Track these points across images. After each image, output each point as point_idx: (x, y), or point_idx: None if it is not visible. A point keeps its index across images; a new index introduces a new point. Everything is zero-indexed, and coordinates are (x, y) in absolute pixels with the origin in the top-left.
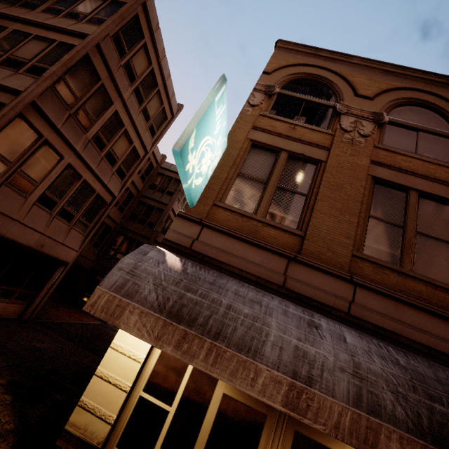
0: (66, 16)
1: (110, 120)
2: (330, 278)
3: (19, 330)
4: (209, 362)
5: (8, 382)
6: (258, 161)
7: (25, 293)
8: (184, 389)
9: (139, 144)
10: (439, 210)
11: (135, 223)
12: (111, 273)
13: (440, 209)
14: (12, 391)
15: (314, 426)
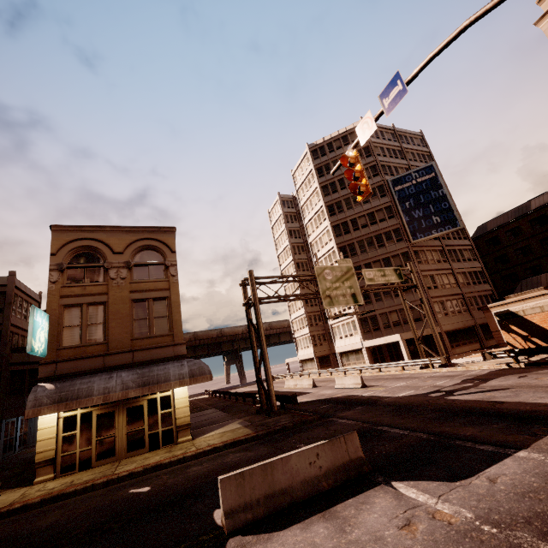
0: None
1: None
2: (123, 354)
3: None
4: (78, 406)
5: None
6: (72, 316)
7: None
8: (80, 423)
9: None
10: (162, 303)
11: None
12: (28, 404)
13: (162, 303)
14: None
15: (113, 401)
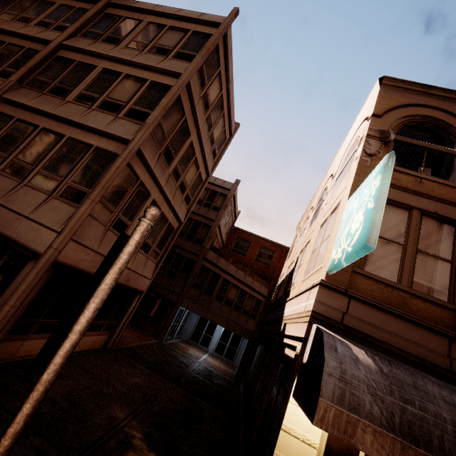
0: (152, 51)
1: (186, 151)
2: None
3: (112, 363)
4: None
5: (143, 435)
6: (390, 221)
7: (110, 324)
8: None
9: (203, 169)
10: None
11: (183, 239)
12: (324, 380)
13: None
14: (152, 447)
15: None
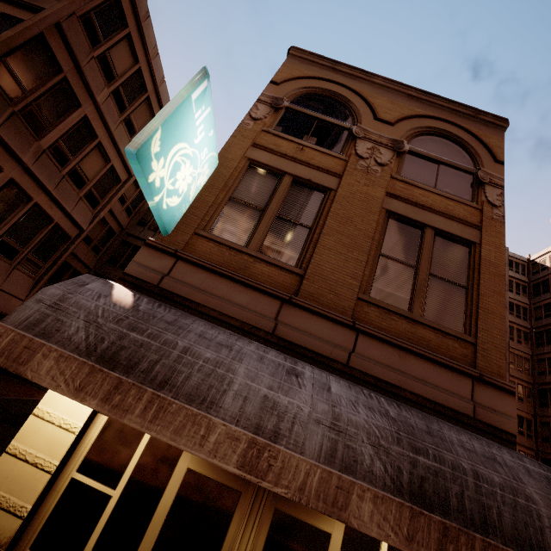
0: None
1: (76, 127)
2: (329, 324)
3: None
4: (147, 417)
5: None
6: (256, 185)
7: None
8: (136, 466)
9: (119, 164)
10: (455, 250)
11: (116, 269)
12: (25, 306)
13: (456, 249)
14: None
15: (274, 490)
